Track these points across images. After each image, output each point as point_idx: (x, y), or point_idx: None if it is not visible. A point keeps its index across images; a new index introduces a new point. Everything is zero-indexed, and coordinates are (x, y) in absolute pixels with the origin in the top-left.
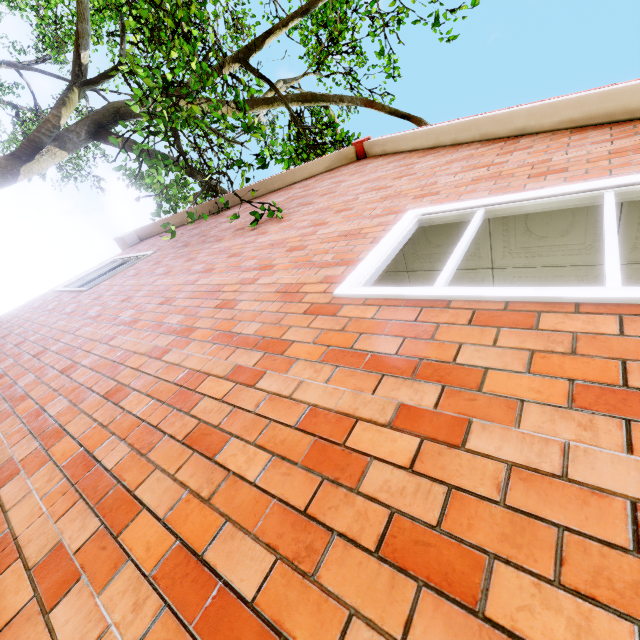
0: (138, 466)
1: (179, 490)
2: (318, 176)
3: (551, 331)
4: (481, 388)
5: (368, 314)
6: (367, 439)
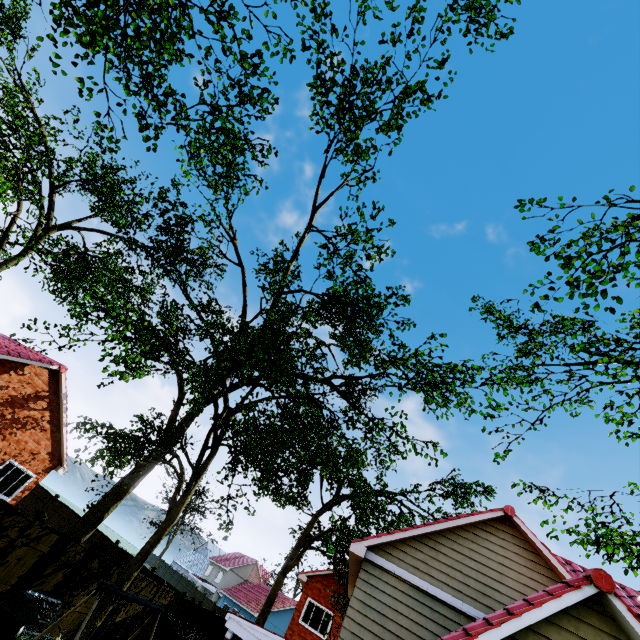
0: None
1: None
2: None
3: None
4: None
5: None
6: None
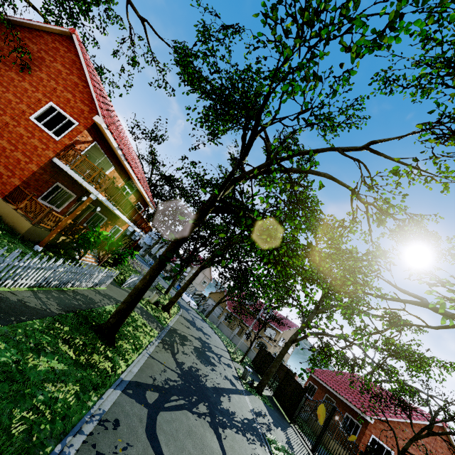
0: (3, 133)
1: (8, 136)
2: (55, 36)
3: (43, 134)
4: (34, 137)
5: (31, 124)
6: (25, 137)
